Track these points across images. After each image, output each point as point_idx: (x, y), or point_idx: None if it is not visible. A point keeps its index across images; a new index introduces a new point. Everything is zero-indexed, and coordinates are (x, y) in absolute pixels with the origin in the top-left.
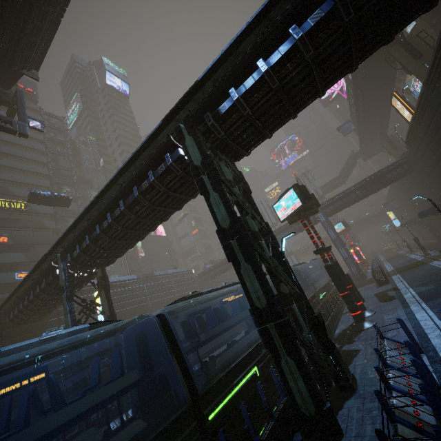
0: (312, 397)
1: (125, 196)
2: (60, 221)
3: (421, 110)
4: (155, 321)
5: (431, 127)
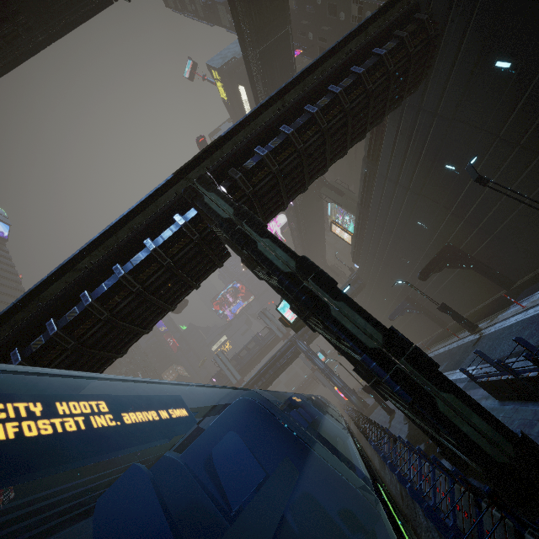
0: (498, 429)
1: (92, 284)
2: None
3: (360, 228)
4: (251, 400)
5: (374, 238)
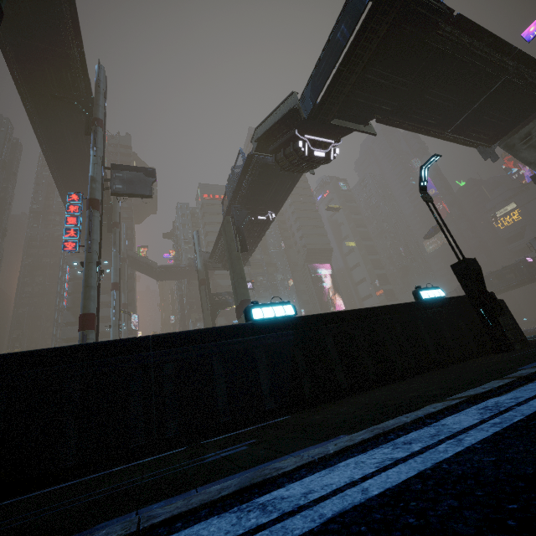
0: None
1: None
2: None
3: None
4: None
5: None
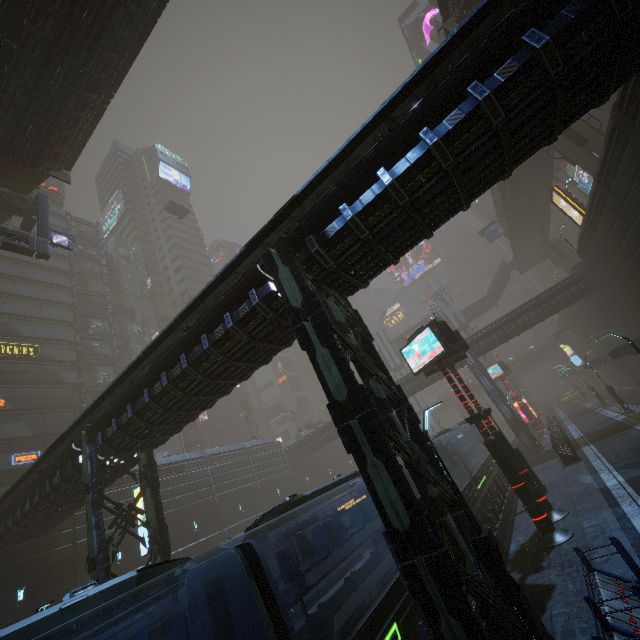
0: None
1: (189, 347)
2: (84, 371)
3: (595, 212)
4: (238, 558)
5: (613, 235)
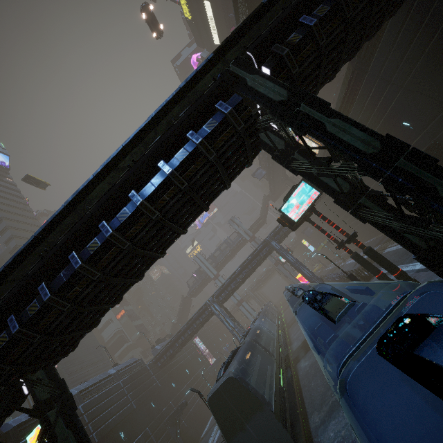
0: None
1: (137, 184)
2: None
3: None
4: None
5: None
